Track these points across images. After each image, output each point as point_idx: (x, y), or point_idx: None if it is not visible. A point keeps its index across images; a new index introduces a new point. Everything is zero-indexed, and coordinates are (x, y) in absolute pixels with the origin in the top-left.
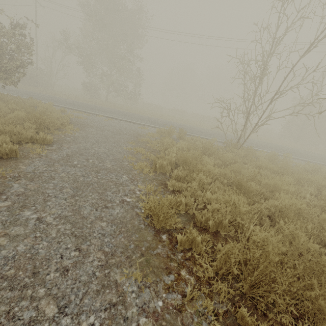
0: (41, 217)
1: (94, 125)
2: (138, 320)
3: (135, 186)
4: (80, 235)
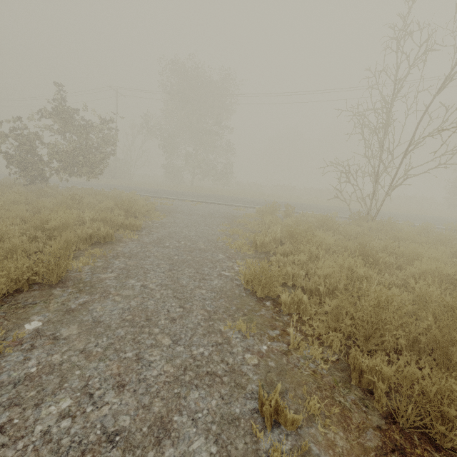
0: (144, 284)
1: (182, 210)
2: (243, 355)
3: (233, 263)
4: (182, 298)
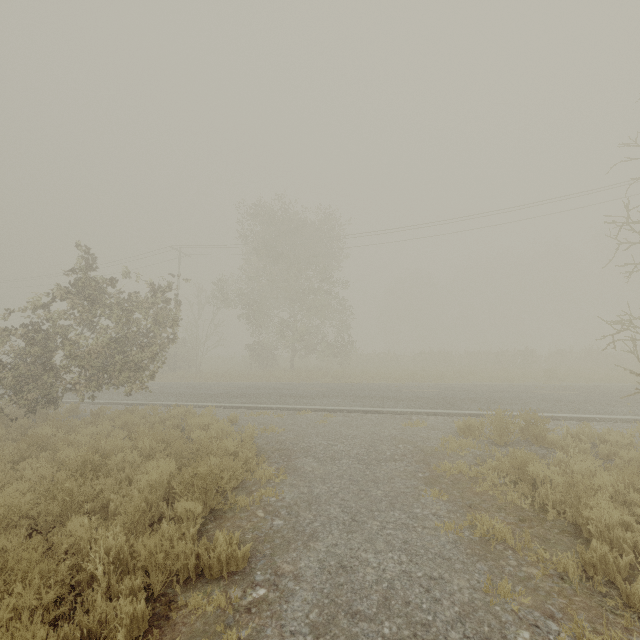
0: None
1: (309, 444)
2: None
3: None
4: None
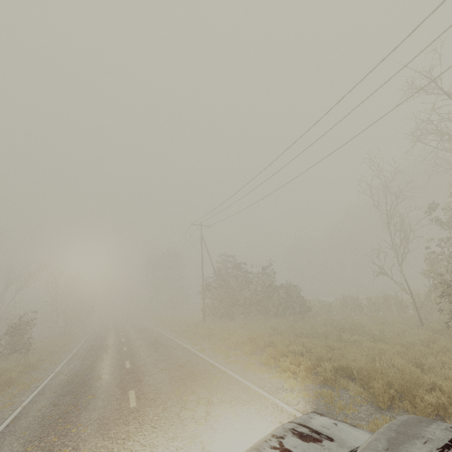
0: None
1: None
2: None
3: None
4: None
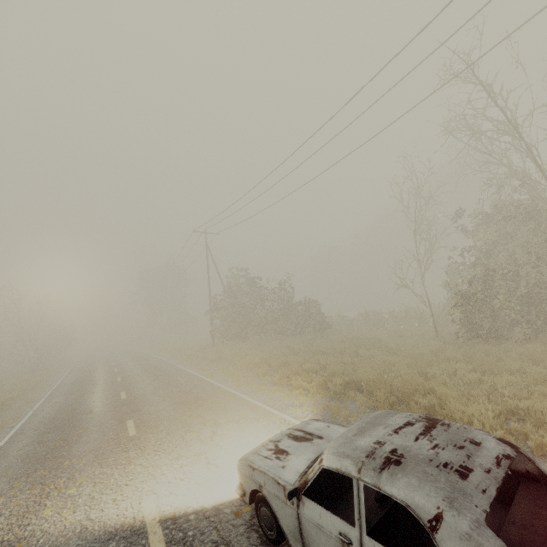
0: None
1: None
2: None
3: None
4: None
